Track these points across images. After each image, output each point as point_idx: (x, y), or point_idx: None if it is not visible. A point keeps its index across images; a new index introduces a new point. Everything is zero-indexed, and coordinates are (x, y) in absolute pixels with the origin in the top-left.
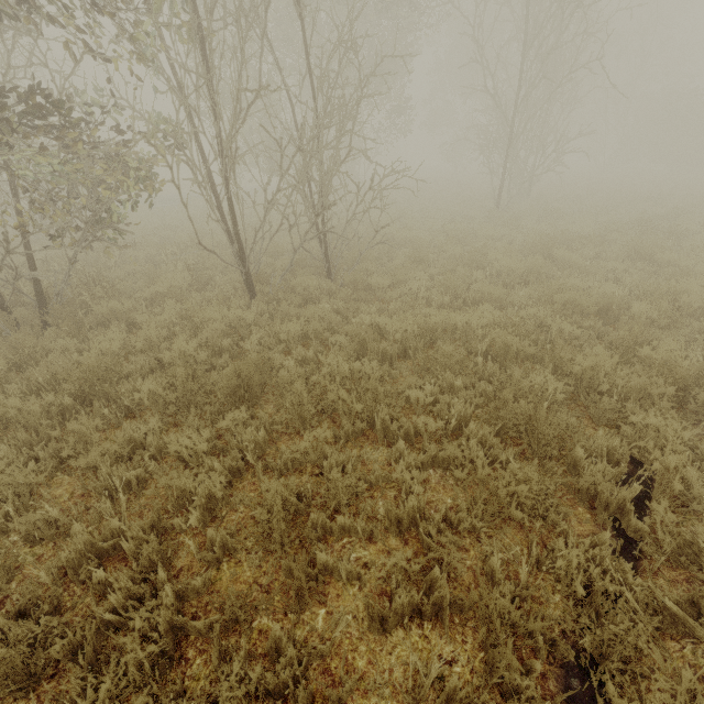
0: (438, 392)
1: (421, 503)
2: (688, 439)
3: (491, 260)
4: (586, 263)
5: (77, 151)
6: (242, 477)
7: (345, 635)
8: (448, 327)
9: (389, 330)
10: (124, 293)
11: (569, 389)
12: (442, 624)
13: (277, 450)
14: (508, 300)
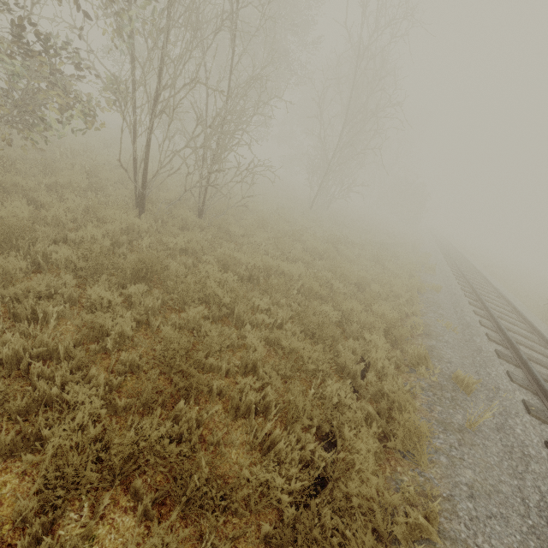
0: (271, 304)
1: (261, 357)
2: (386, 350)
3: (304, 239)
4: (353, 257)
5: (30, 50)
6: (137, 329)
7: (211, 420)
8: (278, 270)
9: (244, 262)
10: (19, 172)
11: (338, 318)
12: (265, 418)
13: (163, 317)
14: (312, 265)
